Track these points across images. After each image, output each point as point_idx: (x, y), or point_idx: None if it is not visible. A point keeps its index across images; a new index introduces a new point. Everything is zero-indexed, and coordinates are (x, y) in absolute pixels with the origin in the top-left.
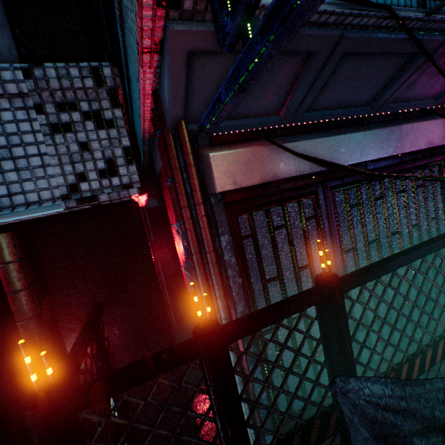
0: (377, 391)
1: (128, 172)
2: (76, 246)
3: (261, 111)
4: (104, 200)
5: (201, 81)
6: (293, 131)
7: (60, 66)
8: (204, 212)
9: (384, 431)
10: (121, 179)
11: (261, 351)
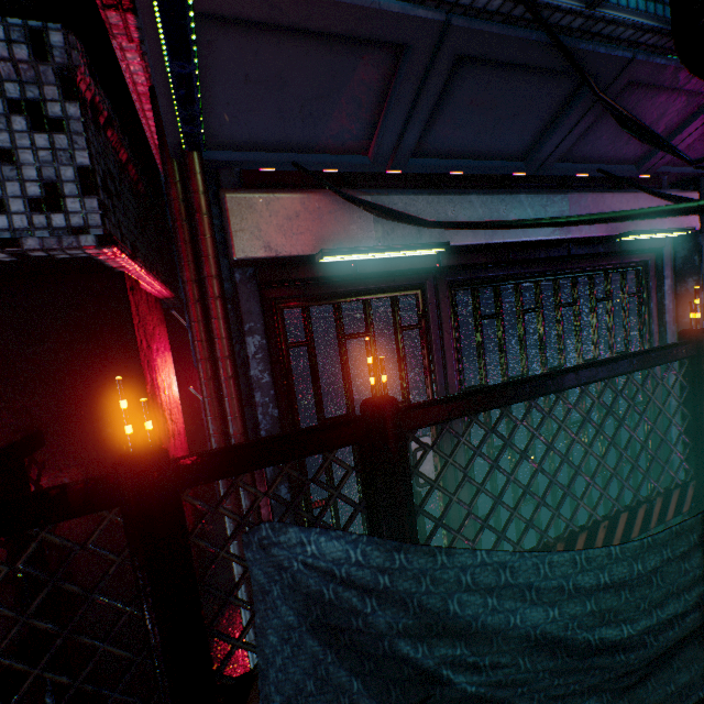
0: (334, 551)
1: (84, 209)
2: (6, 332)
3: (335, 144)
4: (32, 248)
5: (214, 72)
6: (387, 183)
7: None
8: (217, 292)
9: (332, 619)
10: (69, 217)
11: (248, 510)
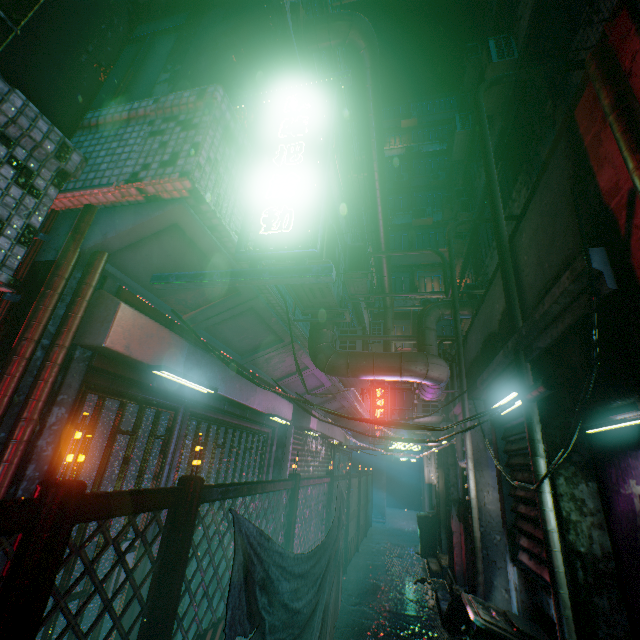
0: (251, 527)
1: (11, 251)
2: None
3: (175, 302)
4: None
5: (159, 243)
6: (190, 337)
7: (32, 107)
8: (62, 360)
9: (249, 562)
10: None
11: (97, 556)
